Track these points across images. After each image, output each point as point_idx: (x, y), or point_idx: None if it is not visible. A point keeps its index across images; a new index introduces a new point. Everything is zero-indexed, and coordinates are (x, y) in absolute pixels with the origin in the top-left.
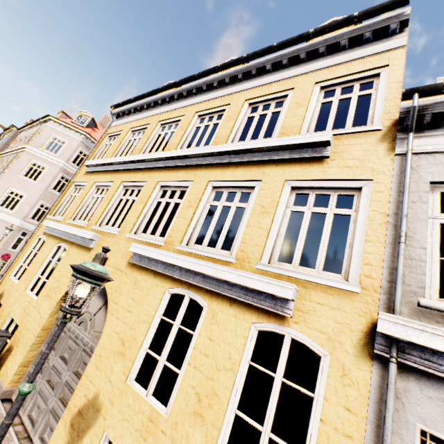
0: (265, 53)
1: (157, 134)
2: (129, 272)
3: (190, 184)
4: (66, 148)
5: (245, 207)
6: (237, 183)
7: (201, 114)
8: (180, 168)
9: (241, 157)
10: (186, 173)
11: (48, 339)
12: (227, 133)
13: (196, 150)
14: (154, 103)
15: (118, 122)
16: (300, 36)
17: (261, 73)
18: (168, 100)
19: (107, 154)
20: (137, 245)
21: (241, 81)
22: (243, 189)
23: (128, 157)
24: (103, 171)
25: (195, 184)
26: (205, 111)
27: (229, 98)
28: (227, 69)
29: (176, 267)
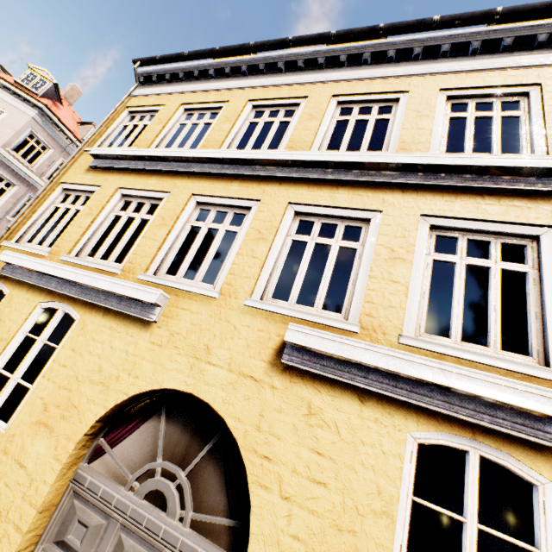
0: (475, 20)
1: (248, 122)
2: (281, 384)
3: (372, 215)
4: (2, 124)
5: (527, 271)
6: (491, 226)
7: (344, 100)
8: (339, 185)
9: (492, 180)
10: (356, 194)
11: (52, 532)
12: (425, 137)
13: (384, 157)
14: (231, 68)
15: (148, 90)
16: (548, 4)
17: (456, 54)
18: (262, 69)
19: (138, 141)
20: (304, 329)
21: (416, 60)
22: (504, 237)
23: (206, 150)
24: (136, 169)
25: (392, 218)
26: (351, 96)
27: (402, 82)
28: (394, 34)
29: (428, 386)
